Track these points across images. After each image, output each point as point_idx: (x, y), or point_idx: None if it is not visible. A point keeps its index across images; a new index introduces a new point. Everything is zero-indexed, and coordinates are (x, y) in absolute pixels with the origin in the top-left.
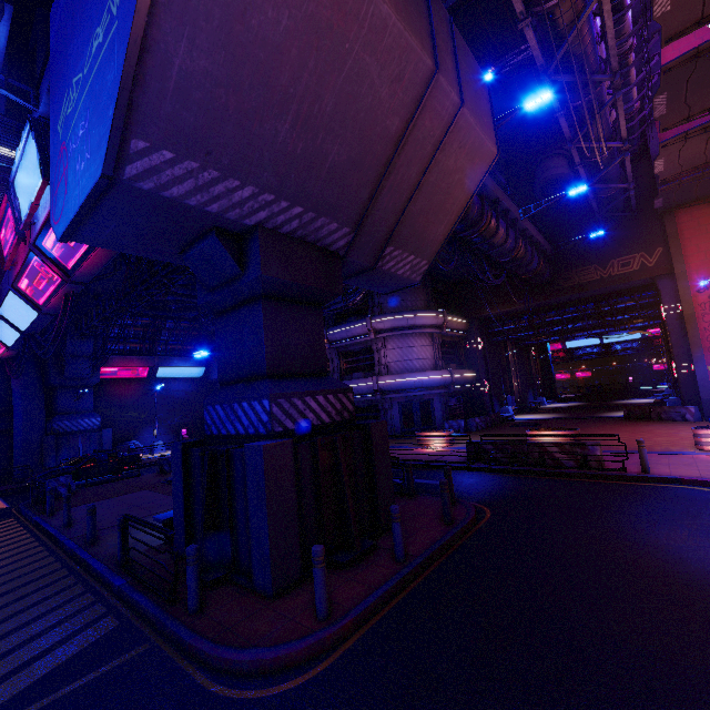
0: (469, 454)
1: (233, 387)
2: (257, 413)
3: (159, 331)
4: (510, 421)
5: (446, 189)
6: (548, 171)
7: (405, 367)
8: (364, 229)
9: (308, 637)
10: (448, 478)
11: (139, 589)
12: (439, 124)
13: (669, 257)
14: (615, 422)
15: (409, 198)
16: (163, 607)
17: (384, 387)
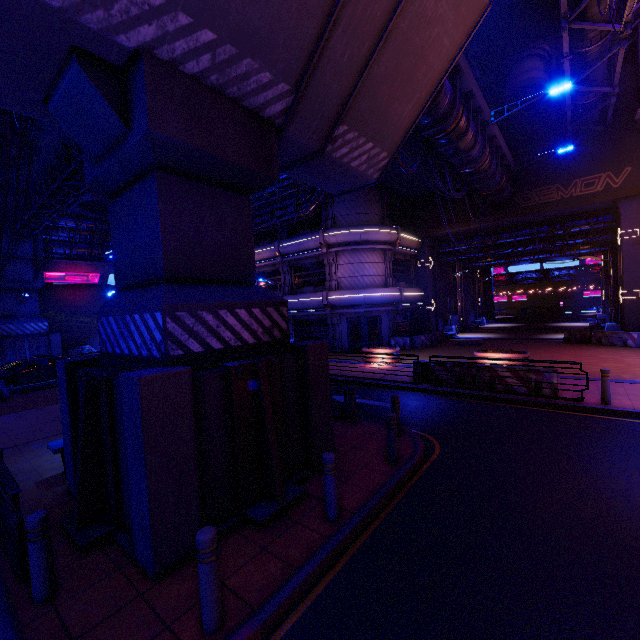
0: (416, 374)
1: (128, 294)
2: (150, 329)
3: (107, 236)
4: (453, 339)
5: (420, 47)
6: (523, 74)
7: (355, 283)
8: (309, 90)
9: None
10: (395, 407)
11: None
12: None
13: (637, 178)
14: (555, 344)
15: (372, 51)
16: (7, 586)
17: (333, 302)
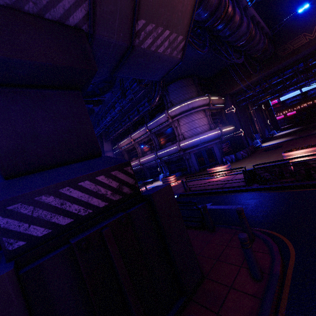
0: (246, 179)
1: None
2: None
3: None
4: (260, 148)
5: None
6: None
7: (193, 133)
8: None
9: None
10: (242, 218)
11: None
12: None
13: None
14: None
15: None
16: None
17: (183, 147)
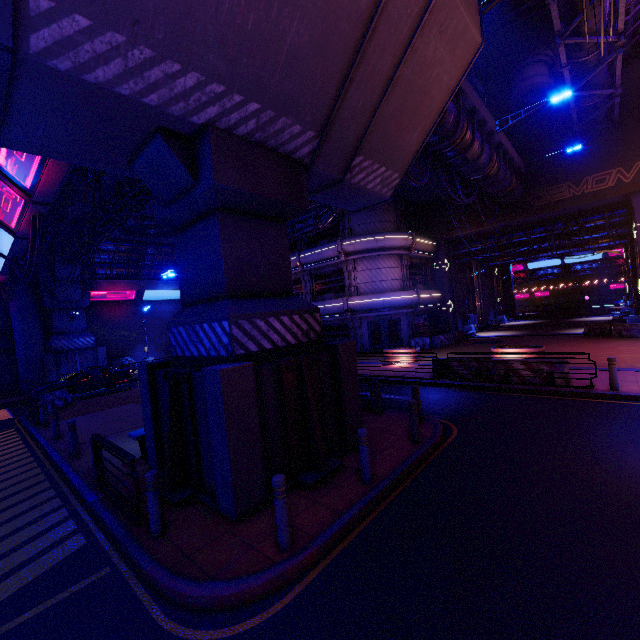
0: (435, 370)
1: (194, 308)
2: (218, 335)
3: (142, 256)
4: (473, 338)
5: (422, 87)
6: (527, 80)
7: (374, 288)
8: (331, 133)
9: (269, 570)
10: (416, 397)
11: (108, 507)
12: None
13: None
14: (575, 339)
15: (381, 96)
16: (128, 528)
17: (354, 307)
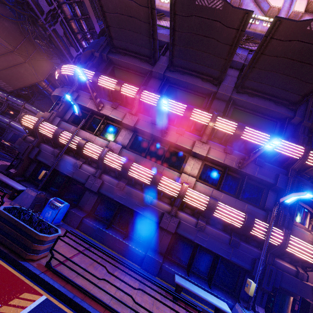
0: None
1: None
2: None
3: None
4: None
5: (20, 76)
6: None
7: None
8: None
9: None
10: None
11: None
12: (16, 61)
13: None
14: None
15: (3, 69)
16: None
17: (11, 125)
